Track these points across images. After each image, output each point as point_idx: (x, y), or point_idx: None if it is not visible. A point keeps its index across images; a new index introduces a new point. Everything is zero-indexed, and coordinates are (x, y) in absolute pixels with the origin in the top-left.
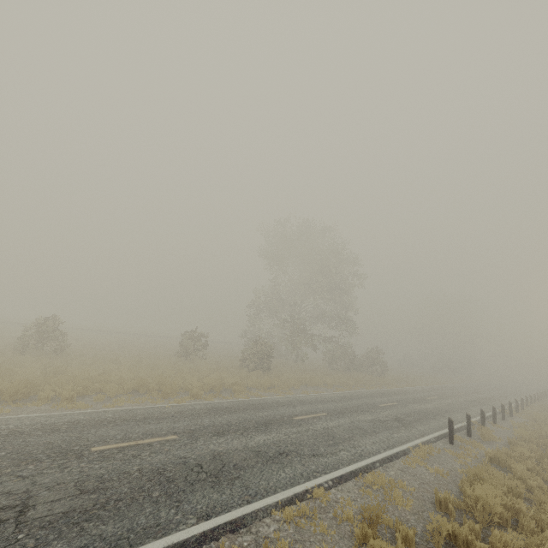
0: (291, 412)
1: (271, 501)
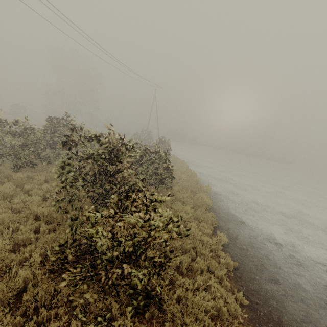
0: None
1: None
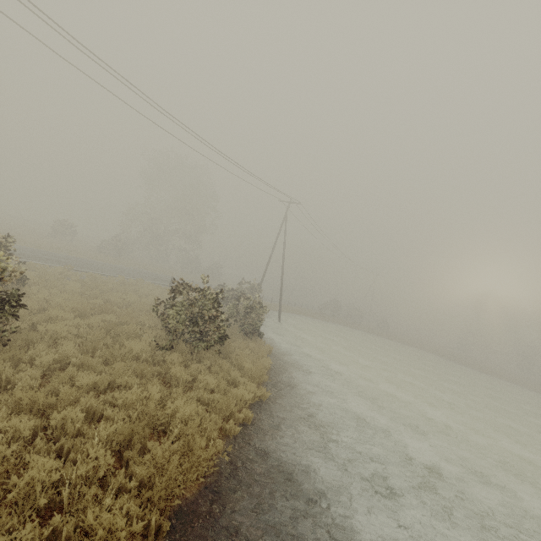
0: (92, 262)
1: (35, 262)
